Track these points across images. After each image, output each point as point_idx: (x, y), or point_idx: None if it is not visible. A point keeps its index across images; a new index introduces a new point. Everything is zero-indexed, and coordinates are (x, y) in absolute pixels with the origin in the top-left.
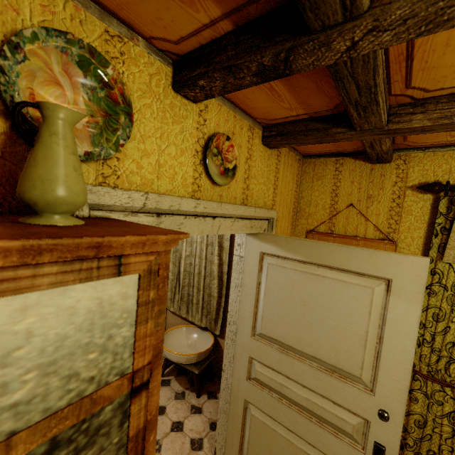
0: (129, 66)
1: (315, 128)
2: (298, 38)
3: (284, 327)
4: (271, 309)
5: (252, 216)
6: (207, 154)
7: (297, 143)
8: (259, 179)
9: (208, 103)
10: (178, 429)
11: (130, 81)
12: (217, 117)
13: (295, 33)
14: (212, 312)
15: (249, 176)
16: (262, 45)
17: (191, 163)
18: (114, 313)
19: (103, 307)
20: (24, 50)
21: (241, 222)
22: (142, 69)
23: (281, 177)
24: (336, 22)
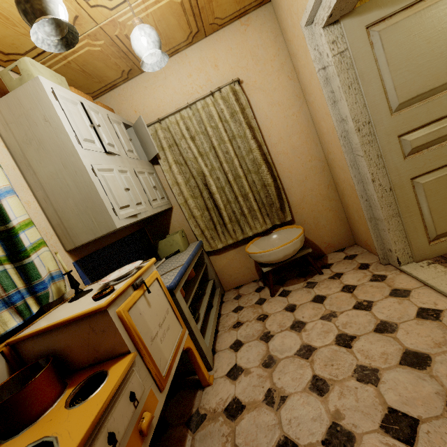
0: None
1: None
2: None
3: (419, 78)
4: (401, 72)
5: None
6: None
7: None
8: None
9: None
10: (353, 288)
11: None
12: None
13: None
14: (275, 201)
15: None
16: None
17: None
18: None
19: None
20: None
21: None
22: None
23: None
24: None
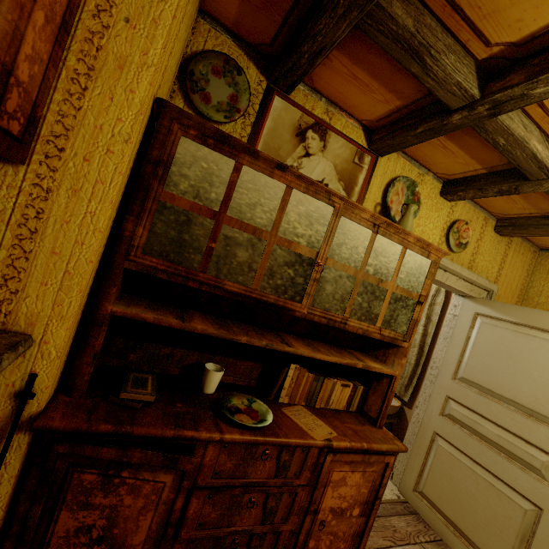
0: (423, 186)
1: (546, 223)
2: (523, 181)
3: (486, 373)
4: (477, 358)
5: (474, 281)
6: (450, 231)
7: (528, 233)
8: (486, 257)
9: (457, 202)
10: None
11: (421, 192)
12: (461, 210)
13: (521, 179)
14: (405, 378)
15: (477, 252)
16: (502, 182)
17: (439, 234)
18: (422, 270)
19: (421, 266)
20: (395, 184)
21: (463, 282)
22: (428, 186)
23: (509, 261)
24: (543, 178)
